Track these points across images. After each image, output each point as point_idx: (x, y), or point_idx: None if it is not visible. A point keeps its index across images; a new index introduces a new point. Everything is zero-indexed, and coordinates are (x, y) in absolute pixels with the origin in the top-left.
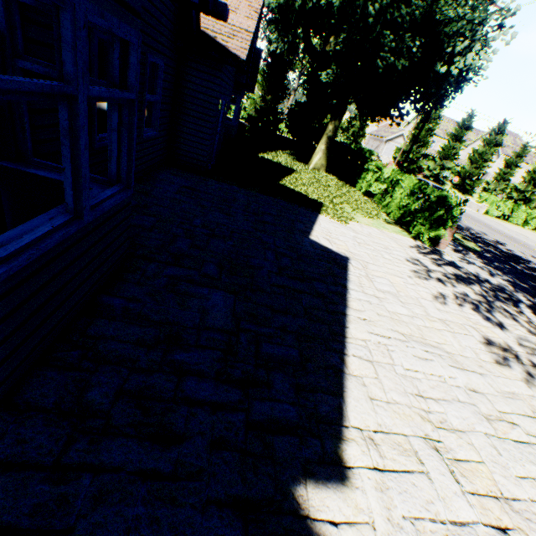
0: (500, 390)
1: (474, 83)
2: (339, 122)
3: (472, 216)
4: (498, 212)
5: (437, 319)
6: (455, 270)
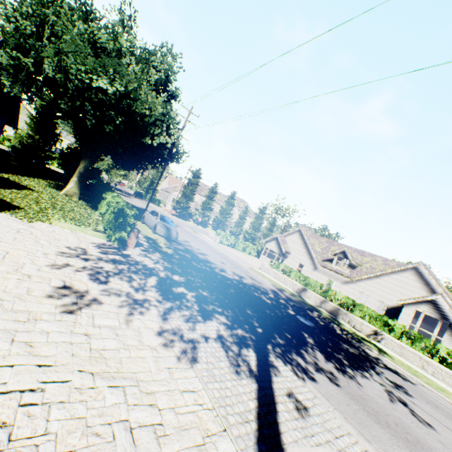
0: (11, 308)
1: (175, 155)
2: (91, 163)
3: (207, 242)
4: (228, 242)
5: (24, 274)
6: (120, 258)
